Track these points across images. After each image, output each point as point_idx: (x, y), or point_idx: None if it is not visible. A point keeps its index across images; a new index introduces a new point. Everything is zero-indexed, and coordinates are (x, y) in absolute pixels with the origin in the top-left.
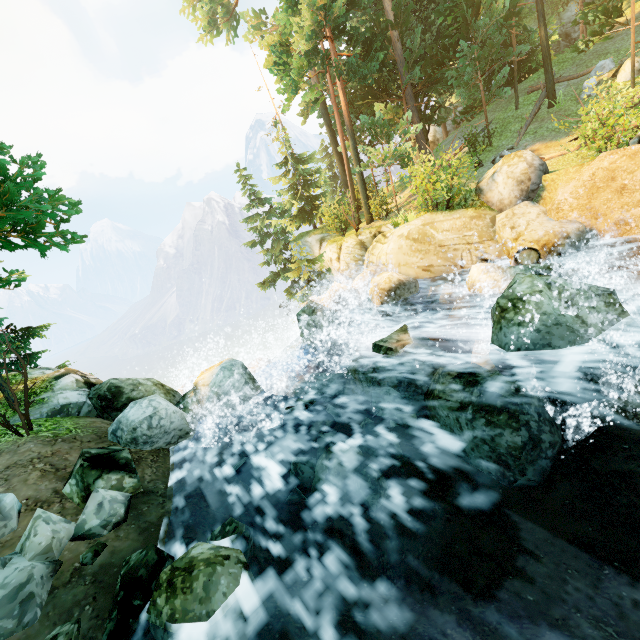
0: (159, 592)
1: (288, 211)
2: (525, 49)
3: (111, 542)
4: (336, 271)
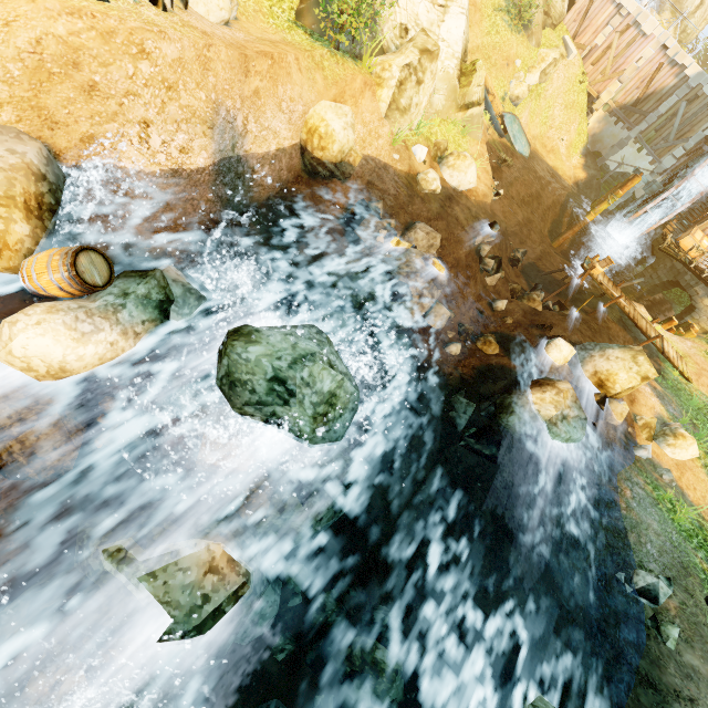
0: None
1: None
2: None
3: None
4: None
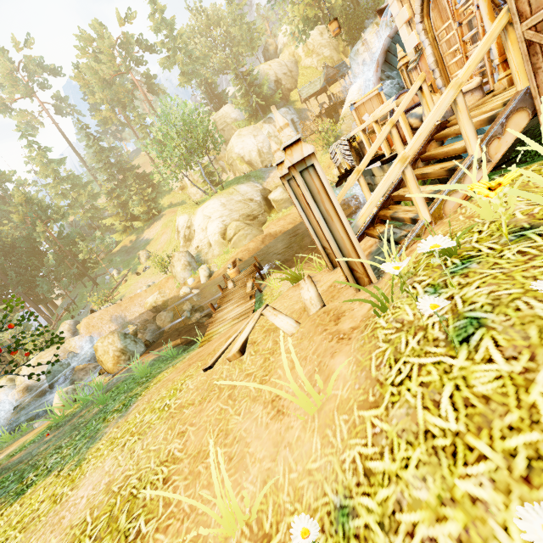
0: None
1: None
2: (75, 270)
3: None
4: None
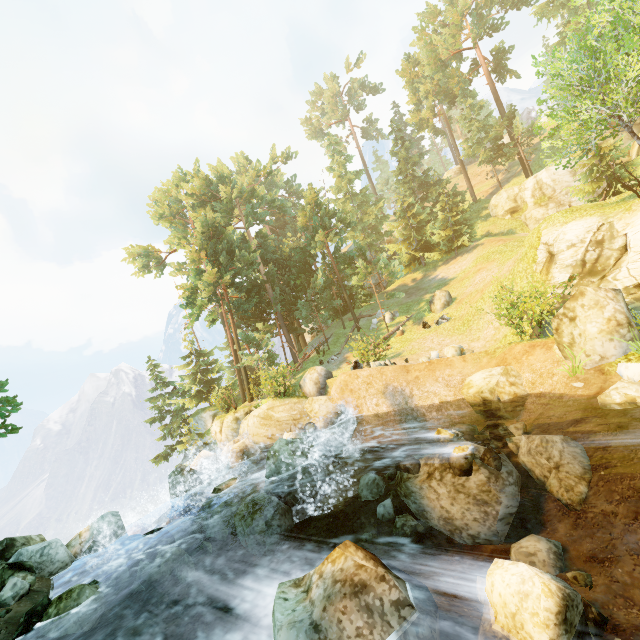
0: (51, 606)
1: (189, 391)
2: (340, 301)
3: (16, 608)
4: (219, 441)
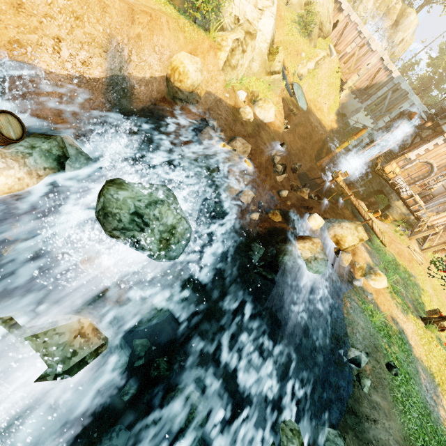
0: None
1: None
2: None
3: None
4: None
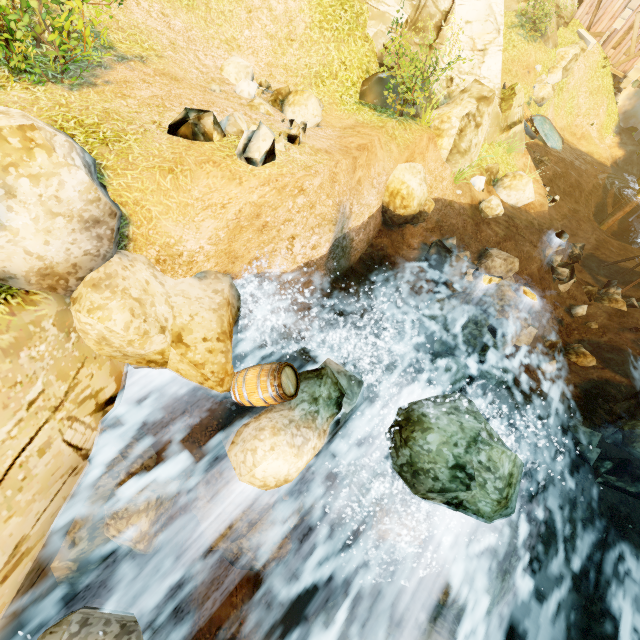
0: None
1: None
2: None
3: None
4: None
